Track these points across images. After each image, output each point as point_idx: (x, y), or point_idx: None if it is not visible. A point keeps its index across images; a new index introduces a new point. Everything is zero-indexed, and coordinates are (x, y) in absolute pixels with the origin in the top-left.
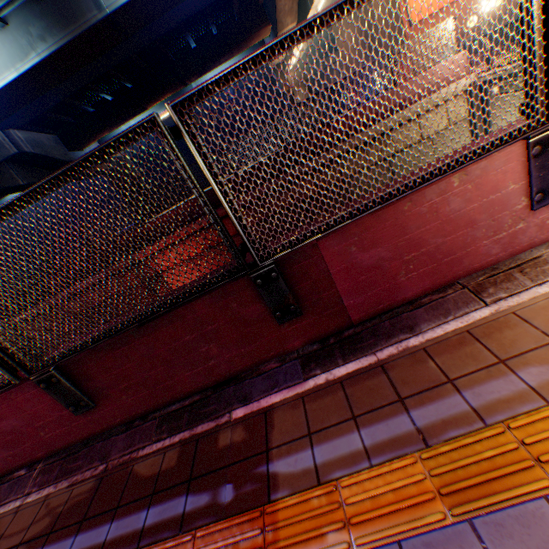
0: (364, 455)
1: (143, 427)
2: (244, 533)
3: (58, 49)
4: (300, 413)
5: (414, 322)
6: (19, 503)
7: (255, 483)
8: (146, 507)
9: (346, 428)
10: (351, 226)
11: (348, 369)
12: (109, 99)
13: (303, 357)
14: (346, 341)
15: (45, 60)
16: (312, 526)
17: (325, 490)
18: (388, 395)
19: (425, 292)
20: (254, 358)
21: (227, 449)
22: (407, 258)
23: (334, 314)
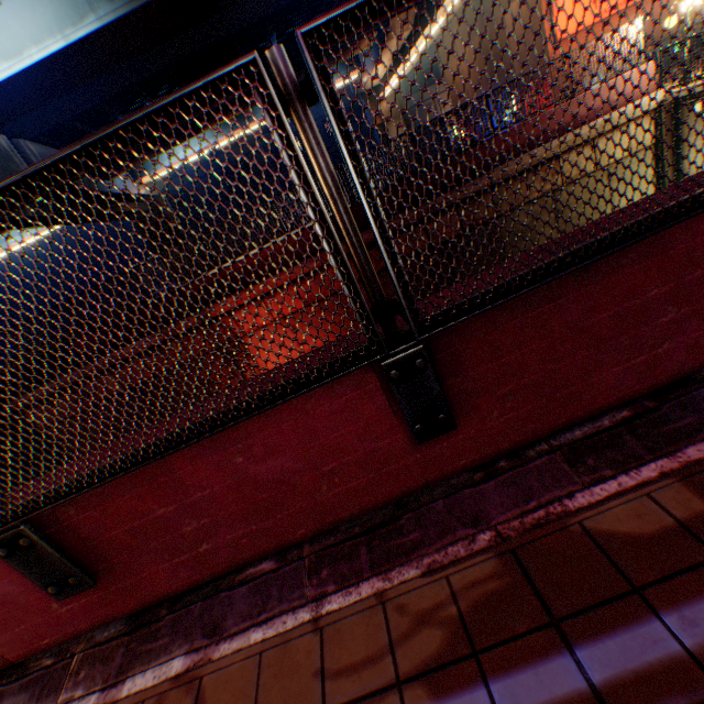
0: None
1: (531, 468)
2: None
3: (128, 13)
4: None
5: None
6: (306, 615)
7: None
8: None
9: None
10: None
11: None
12: None
13: None
14: None
15: (106, 27)
16: None
17: None
18: None
19: None
20: None
21: None
22: None
23: None
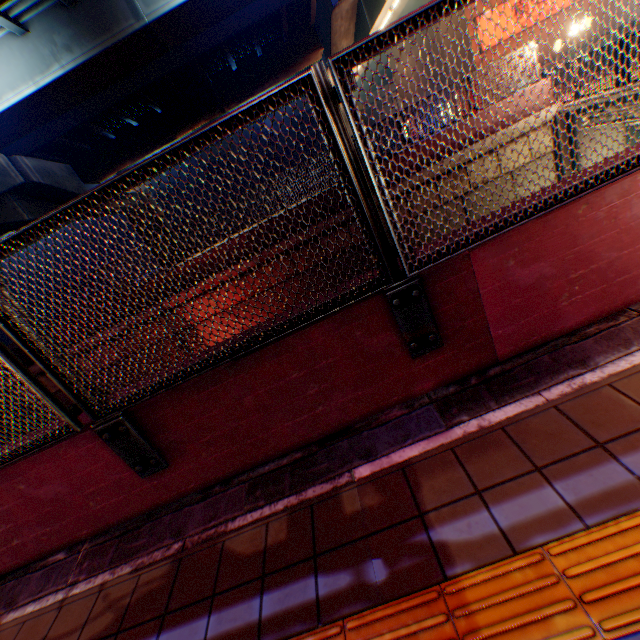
0: (571, 513)
1: (228, 494)
2: (420, 620)
3: (86, 61)
4: (455, 468)
5: (584, 355)
6: (61, 595)
7: (415, 556)
8: (257, 593)
9: (531, 482)
10: (512, 233)
11: (507, 413)
12: (134, 125)
13: (438, 401)
14: (495, 381)
15: (69, 73)
16: (524, 607)
17: (528, 560)
18: (577, 440)
19: (588, 322)
20: (372, 404)
21: (359, 515)
22: (572, 277)
23: (476, 347)
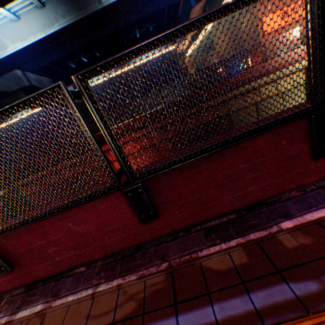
0: None
1: (190, 236)
2: None
3: (72, 23)
4: None
5: None
6: (90, 291)
7: None
8: (243, 293)
9: None
10: None
11: None
12: (85, 61)
13: (323, 187)
14: None
15: (62, 29)
16: None
17: None
18: None
19: None
20: (279, 188)
21: (300, 248)
22: None
23: None
